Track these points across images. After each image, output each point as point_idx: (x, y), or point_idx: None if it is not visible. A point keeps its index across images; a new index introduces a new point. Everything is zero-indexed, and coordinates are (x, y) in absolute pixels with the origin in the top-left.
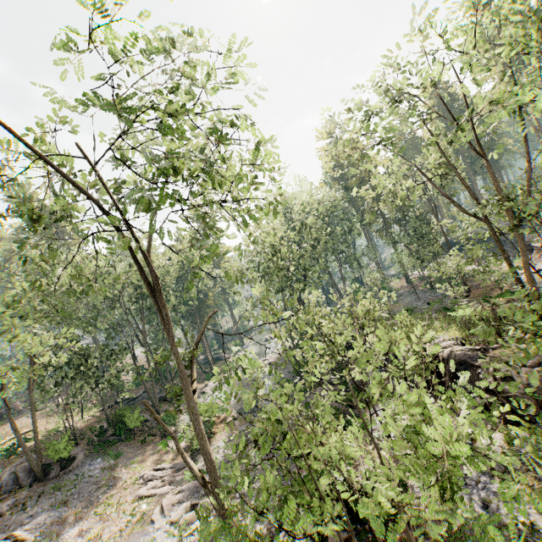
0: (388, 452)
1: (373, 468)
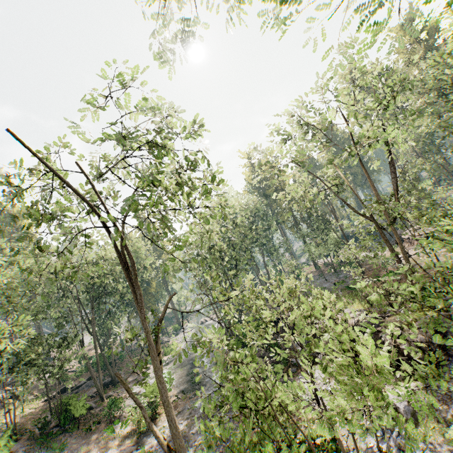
0: None
1: (316, 417)
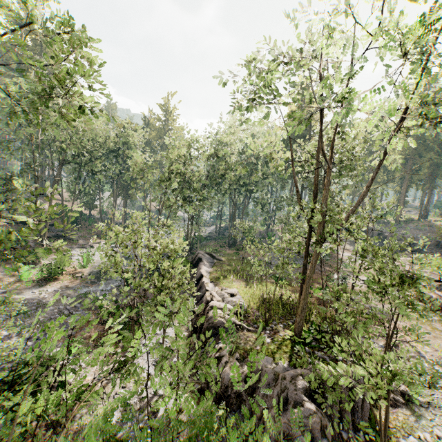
0: None
1: None
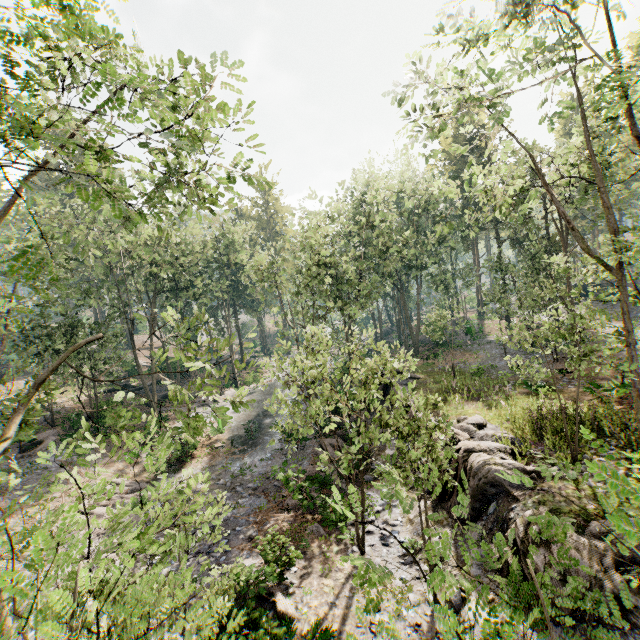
0: (351, 566)
1: None
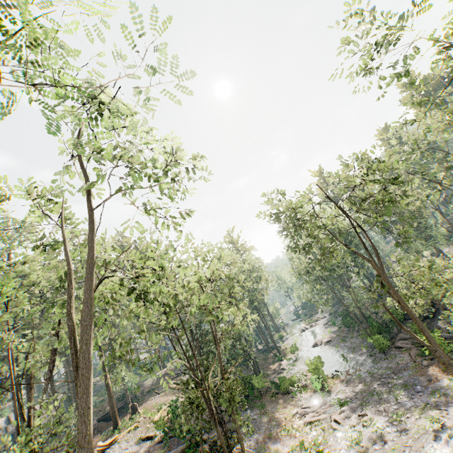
0: None
1: None
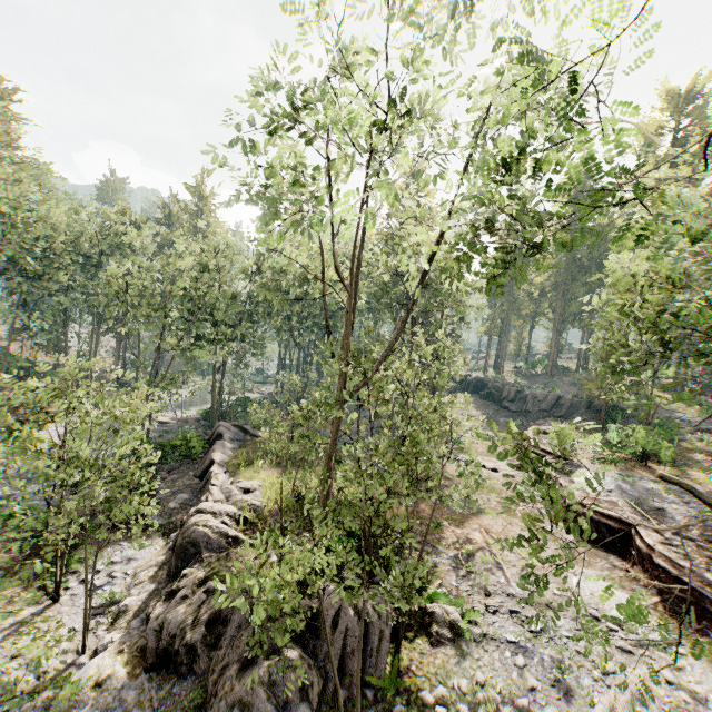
0: (31, 613)
1: None
